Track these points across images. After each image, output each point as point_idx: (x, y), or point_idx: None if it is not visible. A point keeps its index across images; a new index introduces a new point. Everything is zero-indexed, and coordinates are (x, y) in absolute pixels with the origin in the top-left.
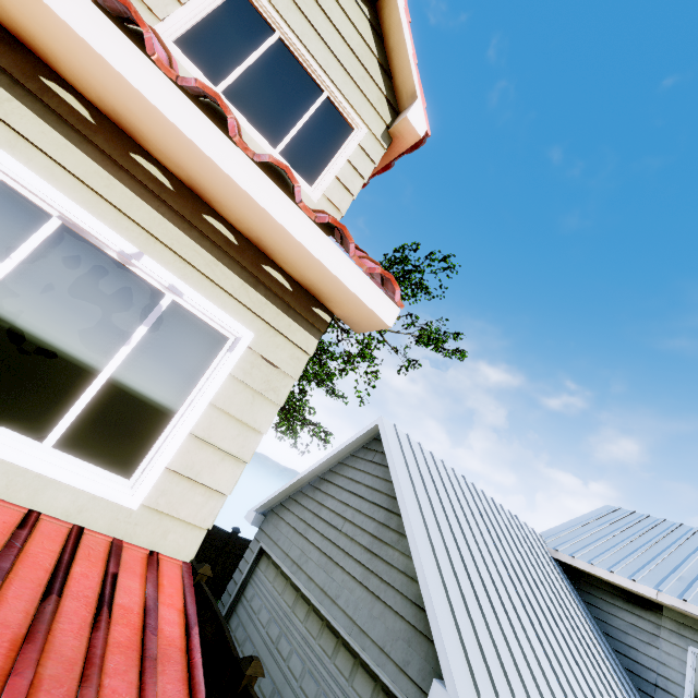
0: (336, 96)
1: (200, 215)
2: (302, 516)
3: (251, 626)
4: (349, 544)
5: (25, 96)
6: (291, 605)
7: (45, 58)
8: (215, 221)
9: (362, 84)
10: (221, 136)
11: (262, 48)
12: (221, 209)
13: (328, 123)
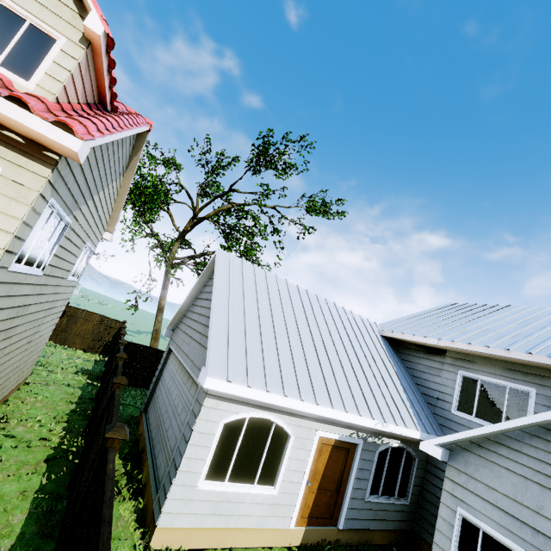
0: (36, 22)
1: None
2: (186, 322)
3: (162, 388)
4: (199, 326)
5: None
6: (177, 369)
7: None
8: None
9: (56, 9)
10: None
11: None
12: None
13: (36, 40)
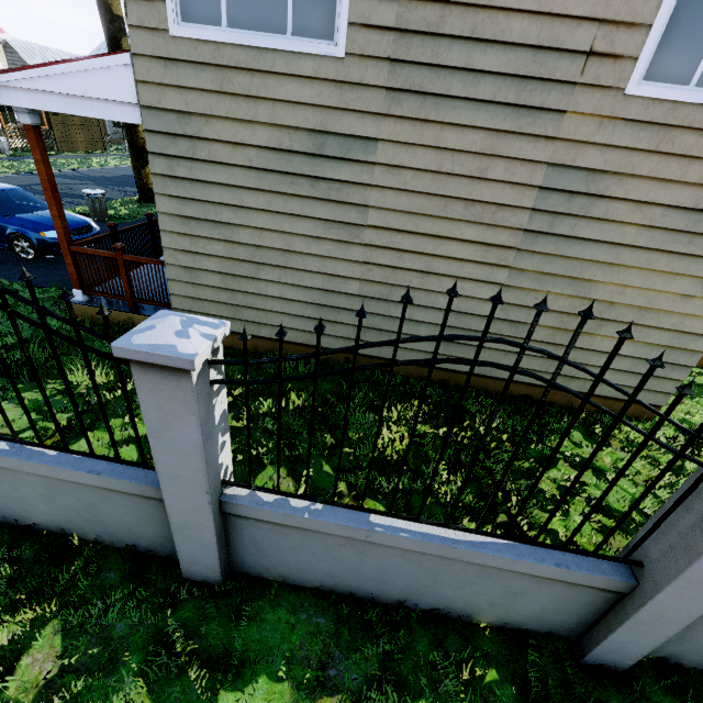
0: None
1: None
2: None
3: None
4: None
5: None
6: None
7: None
8: None
9: None
10: None
11: None
12: None
13: None
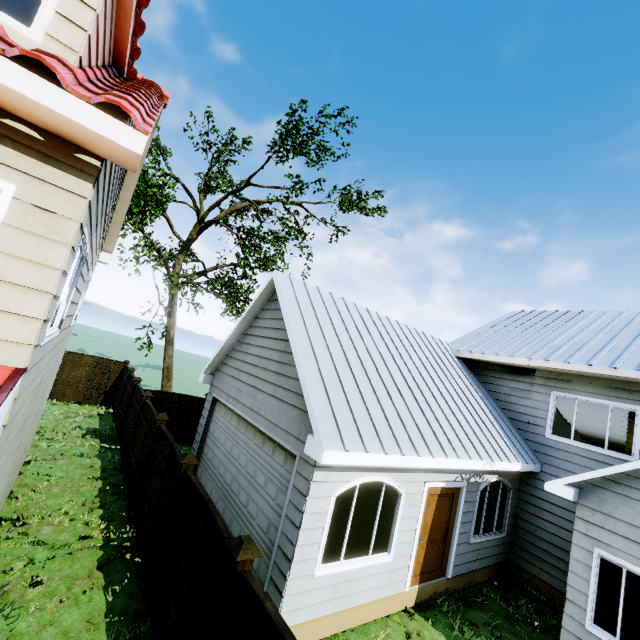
0: None
1: None
2: (235, 366)
3: (215, 448)
4: (264, 373)
5: None
6: (236, 427)
7: None
8: None
9: None
10: None
11: None
12: None
13: None
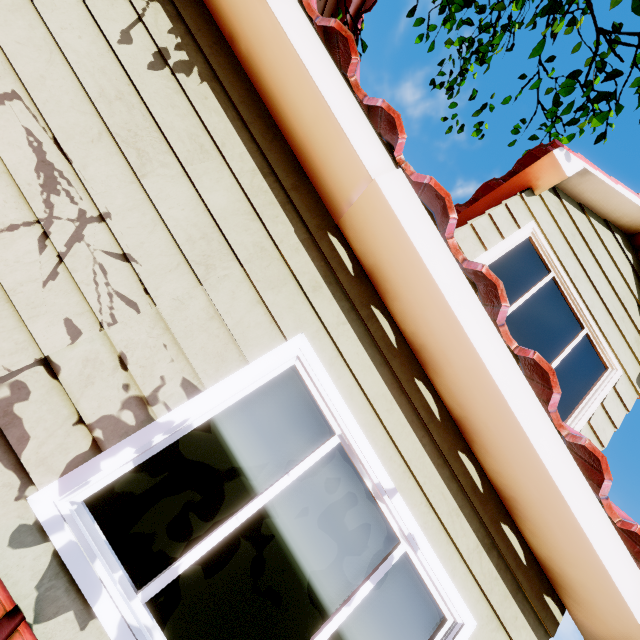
0: (596, 334)
1: (455, 451)
2: None
3: None
4: None
5: (355, 320)
6: None
7: (382, 292)
8: (467, 460)
9: (621, 324)
10: (539, 408)
11: (537, 286)
12: (482, 453)
13: (583, 359)
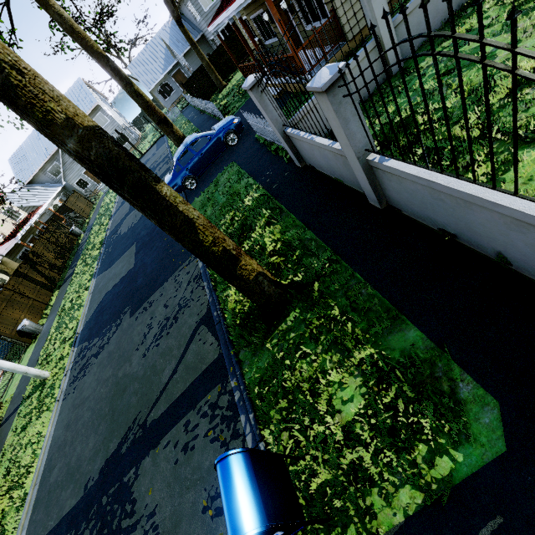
0: None
1: None
2: None
3: None
4: None
5: None
6: None
7: None
8: None
9: None
10: None
11: None
12: None
13: None
